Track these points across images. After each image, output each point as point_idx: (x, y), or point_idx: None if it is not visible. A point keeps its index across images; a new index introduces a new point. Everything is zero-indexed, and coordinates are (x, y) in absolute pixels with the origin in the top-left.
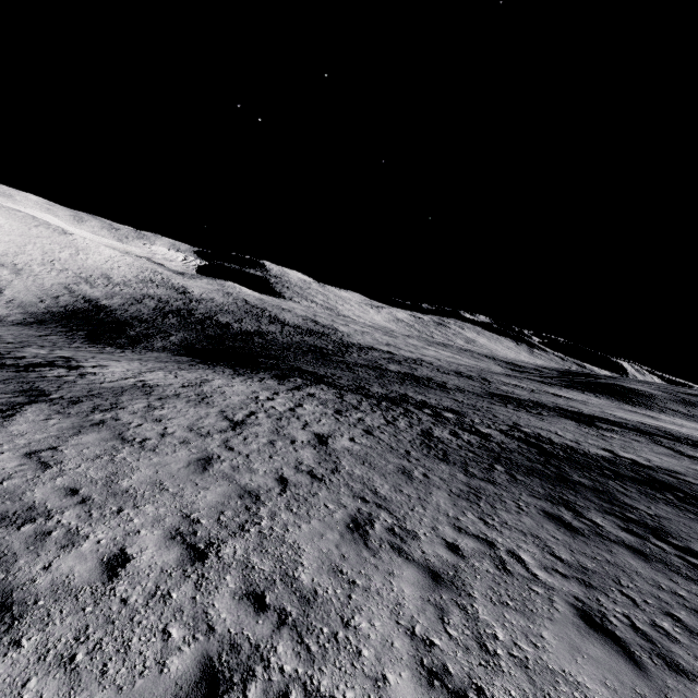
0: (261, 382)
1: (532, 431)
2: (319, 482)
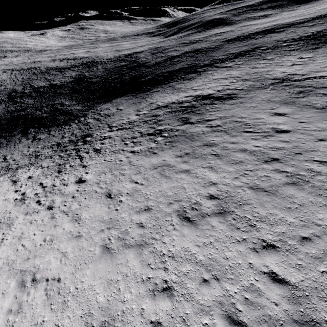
0: (211, 73)
1: (285, 39)
2: None
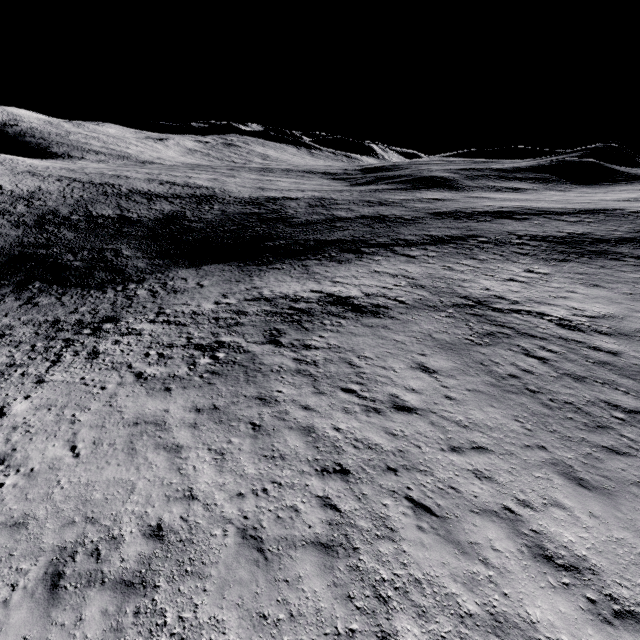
0: (379, 260)
1: (523, 233)
2: (596, 283)
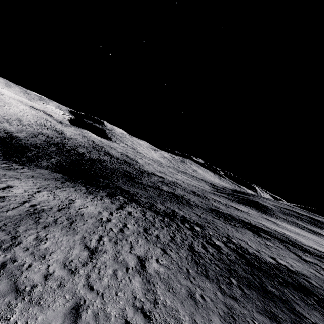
0: (101, 201)
1: (237, 242)
2: (149, 323)
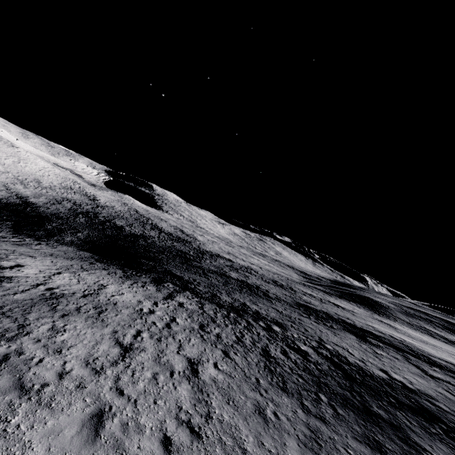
0: (143, 287)
1: (333, 348)
2: (197, 440)
